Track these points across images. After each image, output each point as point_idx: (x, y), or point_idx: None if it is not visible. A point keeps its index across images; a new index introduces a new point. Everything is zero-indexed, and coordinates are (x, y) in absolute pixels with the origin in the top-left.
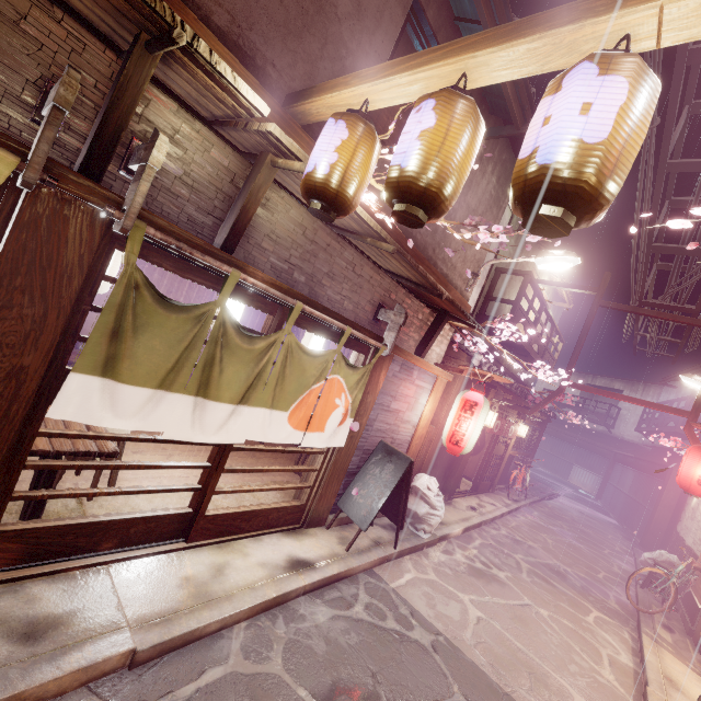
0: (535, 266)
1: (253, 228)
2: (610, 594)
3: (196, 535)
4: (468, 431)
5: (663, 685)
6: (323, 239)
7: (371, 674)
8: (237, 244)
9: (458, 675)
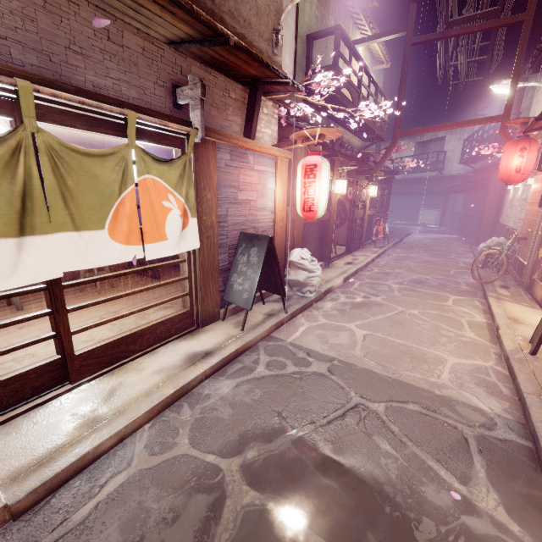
0: (346, 29)
1: None
2: (461, 281)
3: (78, 374)
4: (315, 194)
5: (509, 324)
6: None
7: (277, 414)
8: None
9: (353, 383)
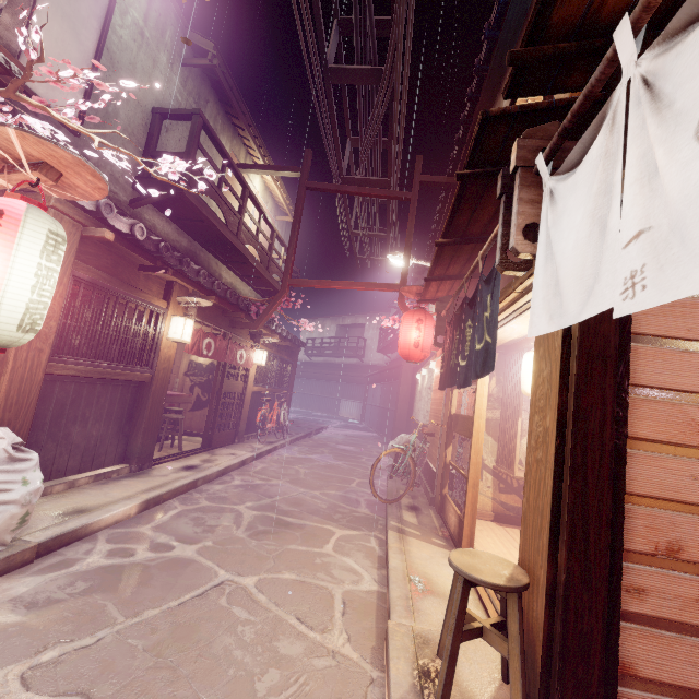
0: (234, 151)
1: None
2: (361, 499)
3: None
4: None
5: (409, 598)
6: None
7: None
8: None
9: None
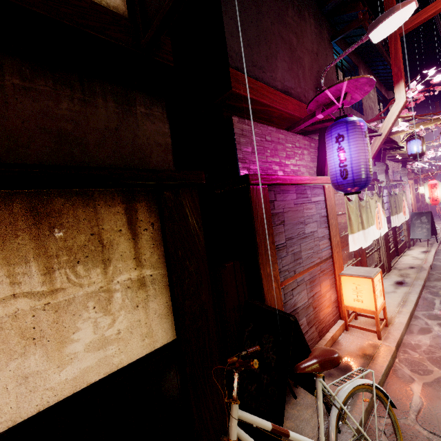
0: None
1: None
2: None
3: (399, 254)
4: (438, 194)
5: None
6: None
7: None
8: None
9: None
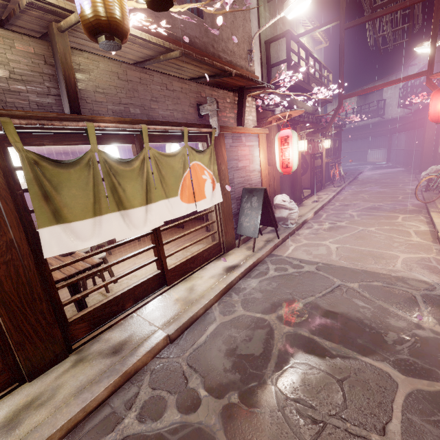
0: (291, 27)
1: (83, 91)
2: (408, 204)
3: (170, 281)
4: (290, 155)
5: None
6: (134, 76)
7: (290, 293)
8: (79, 106)
9: (334, 274)
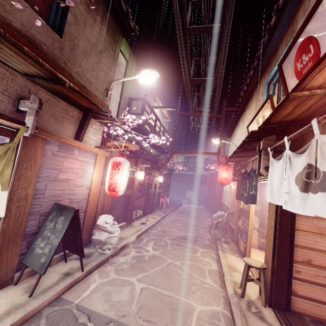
0: (150, 100)
1: None
2: (205, 237)
3: None
4: (118, 180)
5: (229, 272)
6: None
7: None
8: None
9: None
